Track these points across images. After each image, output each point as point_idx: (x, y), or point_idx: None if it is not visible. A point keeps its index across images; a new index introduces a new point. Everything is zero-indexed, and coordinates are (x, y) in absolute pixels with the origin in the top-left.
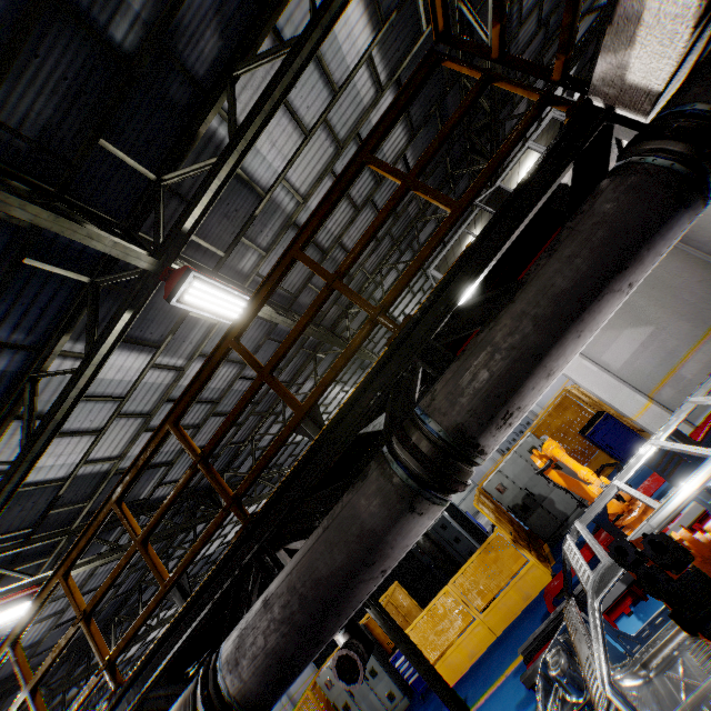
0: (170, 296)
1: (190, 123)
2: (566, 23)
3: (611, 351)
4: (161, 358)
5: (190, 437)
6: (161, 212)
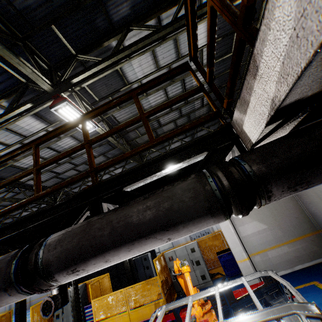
0: (52, 106)
1: (101, 38)
2: (228, 84)
3: (244, 227)
4: (51, 128)
5: (54, 166)
6: (69, 69)
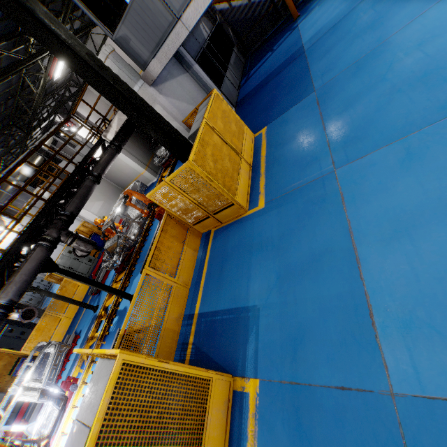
0: None
1: None
2: (99, 126)
3: (93, 208)
4: None
5: None
6: None
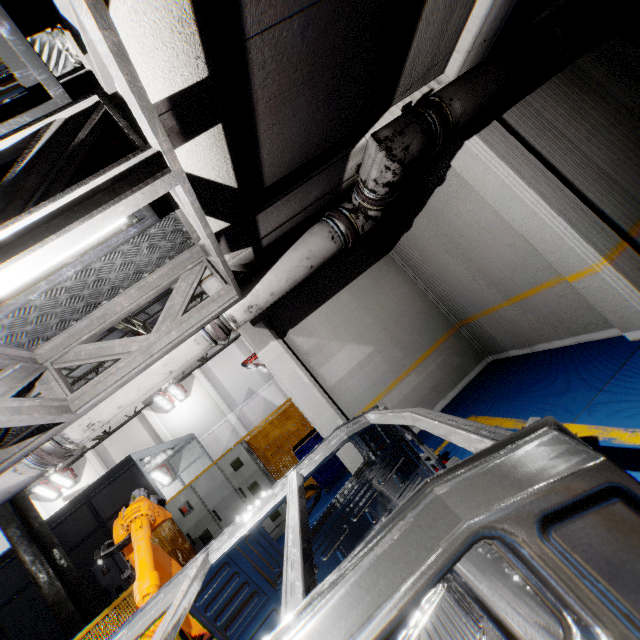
0: None
1: None
2: None
3: (330, 364)
4: None
5: None
6: None
